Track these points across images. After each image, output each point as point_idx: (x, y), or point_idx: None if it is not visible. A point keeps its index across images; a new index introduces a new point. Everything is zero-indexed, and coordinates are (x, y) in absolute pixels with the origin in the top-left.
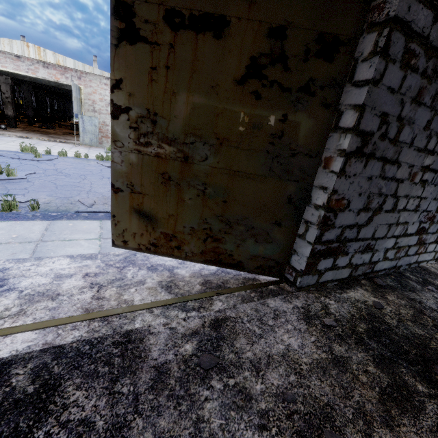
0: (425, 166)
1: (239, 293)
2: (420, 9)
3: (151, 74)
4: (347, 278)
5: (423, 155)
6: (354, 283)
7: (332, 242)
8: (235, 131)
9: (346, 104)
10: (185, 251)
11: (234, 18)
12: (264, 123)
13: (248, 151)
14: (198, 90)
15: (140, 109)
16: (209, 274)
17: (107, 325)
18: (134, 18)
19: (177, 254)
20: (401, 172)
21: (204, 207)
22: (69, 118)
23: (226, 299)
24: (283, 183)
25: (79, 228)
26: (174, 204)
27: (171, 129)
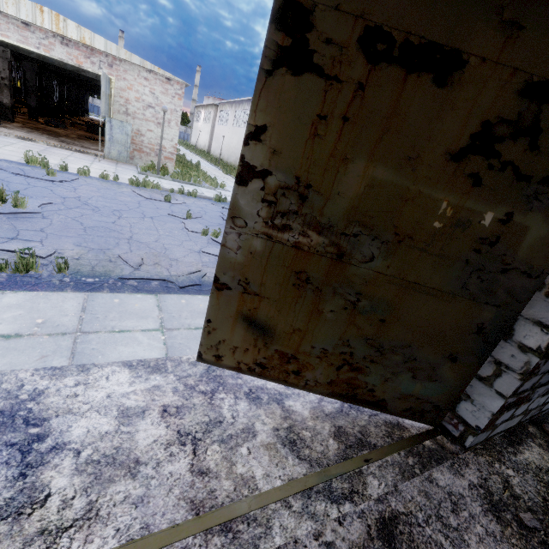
0: None
1: (392, 459)
2: None
3: (316, 126)
4: (514, 426)
5: None
6: (522, 433)
7: (525, 391)
8: (426, 226)
9: None
10: (305, 378)
11: (475, 57)
12: (474, 221)
13: (437, 257)
14: (386, 160)
15: (285, 175)
16: (334, 411)
17: (233, 542)
18: (309, 33)
19: (293, 380)
20: None
21: (349, 325)
22: (82, 112)
23: (381, 472)
24: (477, 306)
25: (130, 308)
26: (305, 316)
27: (328, 210)
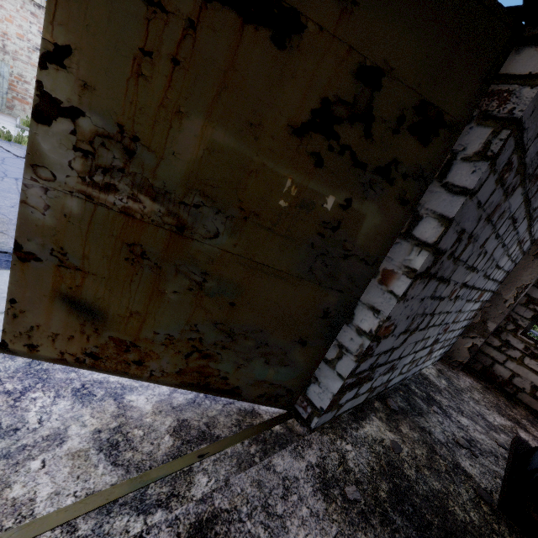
0: (464, 283)
1: (233, 450)
2: (537, 116)
3: (139, 62)
4: (362, 403)
5: (468, 272)
6: (369, 408)
7: (364, 372)
8: (272, 203)
9: (429, 208)
10: (150, 368)
11: (313, 23)
12: (318, 204)
13: (284, 238)
14: (226, 122)
15: (104, 119)
16: (185, 403)
17: None
18: None
19: (135, 372)
20: (447, 290)
21: (196, 308)
22: None
23: (215, 466)
24: (323, 290)
25: None
26: (143, 297)
27: (162, 172)
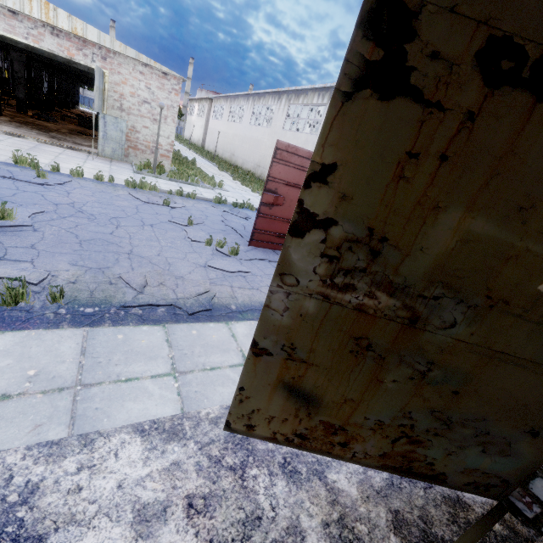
0: None
1: None
2: None
3: (403, 166)
4: None
5: None
6: None
7: None
8: (528, 289)
9: None
10: (353, 450)
11: None
12: None
13: (536, 324)
14: (489, 210)
15: (355, 225)
16: (385, 486)
17: None
18: (409, 43)
19: (338, 452)
20: None
21: (414, 396)
22: (72, 104)
23: None
24: None
25: (136, 346)
26: (360, 385)
27: (405, 268)
